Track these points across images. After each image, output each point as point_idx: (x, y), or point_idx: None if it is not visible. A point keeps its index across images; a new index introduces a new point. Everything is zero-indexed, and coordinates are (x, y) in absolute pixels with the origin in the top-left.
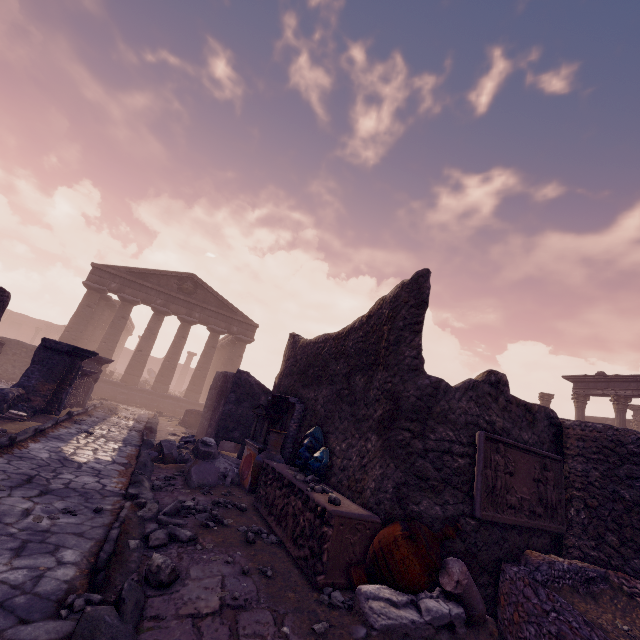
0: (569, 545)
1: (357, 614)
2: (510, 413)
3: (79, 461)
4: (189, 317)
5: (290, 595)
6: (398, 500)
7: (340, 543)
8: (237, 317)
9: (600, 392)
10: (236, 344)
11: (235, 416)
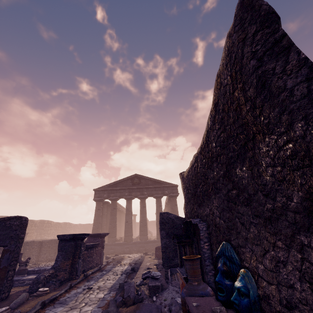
0: None
1: None
2: None
3: None
4: (142, 195)
5: None
6: None
7: None
8: (164, 185)
9: None
10: (170, 199)
11: (170, 247)
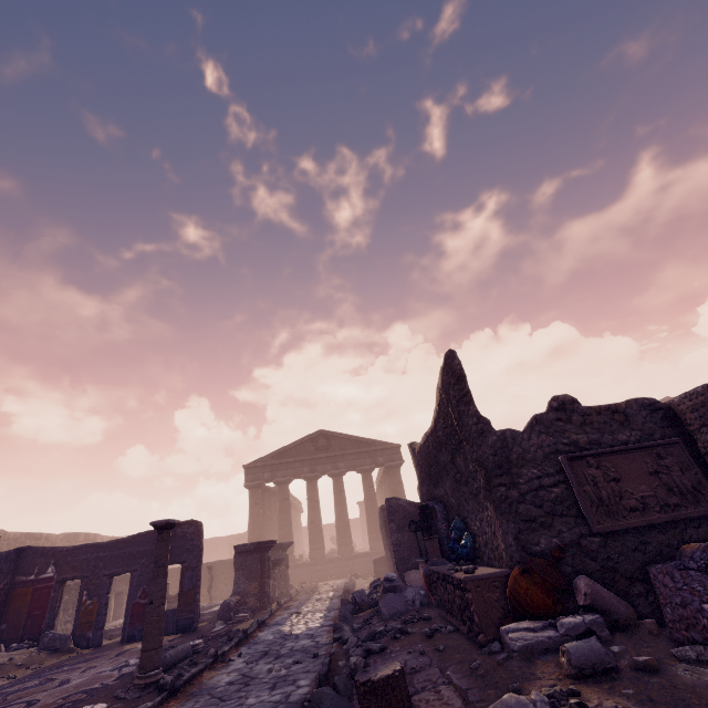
0: None
1: (506, 649)
2: (591, 425)
3: (296, 633)
4: (336, 470)
5: (457, 656)
6: (522, 548)
7: (484, 603)
8: (376, 447)
9: None
10: (389, 473)
11: (404, 543)
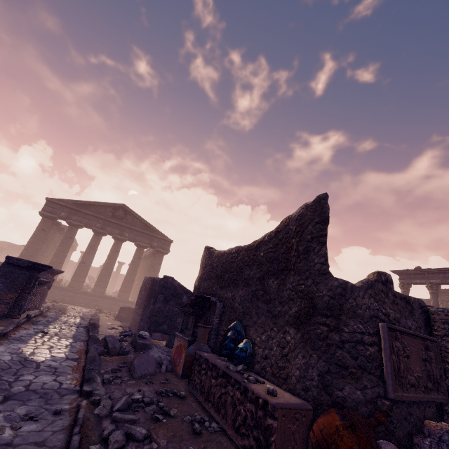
0: (448, 410)
1: None
2: (397, 305)
3: (37, 360)
4: (121, 236)
5: None
6: (324, 387)
7: (283, 433)
8: (157, 235)
9: (418, 281)
10: (156, 255)
11: (163, 312)
